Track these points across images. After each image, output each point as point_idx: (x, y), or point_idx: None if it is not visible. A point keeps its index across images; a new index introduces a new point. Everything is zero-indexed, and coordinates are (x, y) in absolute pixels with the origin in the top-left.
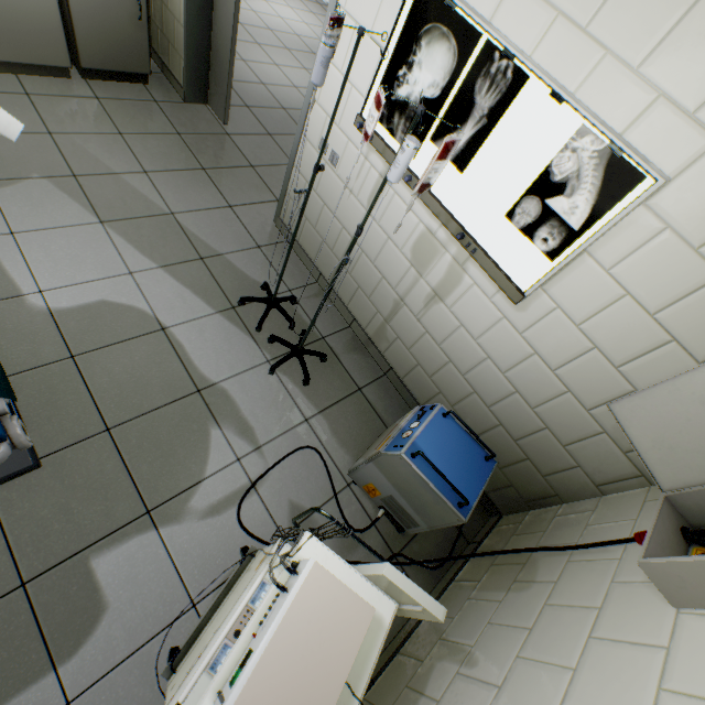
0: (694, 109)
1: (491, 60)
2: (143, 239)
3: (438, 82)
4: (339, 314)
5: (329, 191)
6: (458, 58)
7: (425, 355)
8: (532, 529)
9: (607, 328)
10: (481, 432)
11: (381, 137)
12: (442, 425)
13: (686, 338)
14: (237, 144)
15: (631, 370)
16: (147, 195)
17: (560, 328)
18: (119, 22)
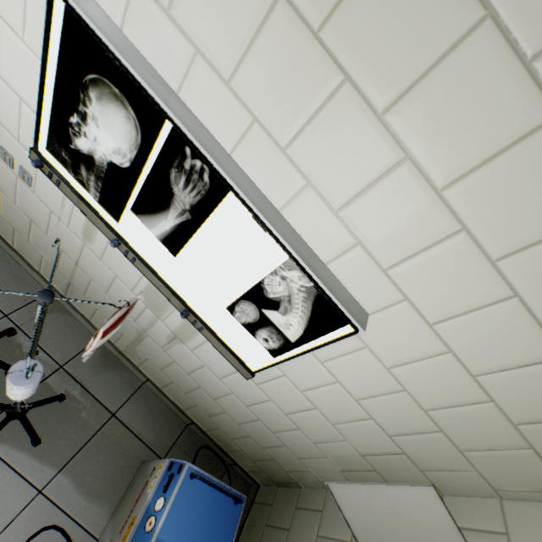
0: (387, 266)
1: (183, 153)
2: None
3: (125, 151)
4: (83, 327)
5: (33, 208)
6: (143, 134)
7: (178, 377)
8: (280, 520)
9: (324, 399)
10: (236, 437)
11: (71, 184)
12: (190, 491)
13: (381, 420)
14: None
15: (343, 428)
16: None
17: (288, 389)
18: None
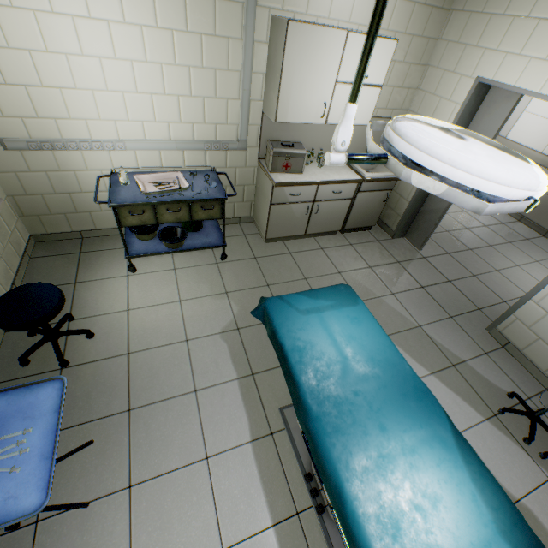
0: None
1: None
2: (412, 348)
3: None
4: None
5: None
6: None
7: None
8: None
9: None
10: None
11: None
12: None
13: None
14: (432, 264)
15: None
16: (400, 312)
17: None
18: (372, 205)
